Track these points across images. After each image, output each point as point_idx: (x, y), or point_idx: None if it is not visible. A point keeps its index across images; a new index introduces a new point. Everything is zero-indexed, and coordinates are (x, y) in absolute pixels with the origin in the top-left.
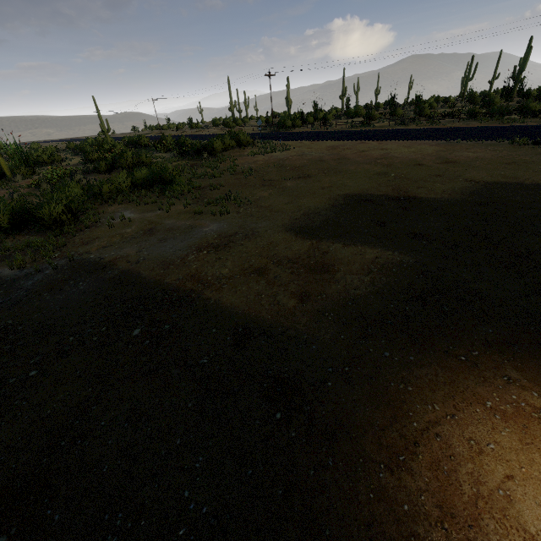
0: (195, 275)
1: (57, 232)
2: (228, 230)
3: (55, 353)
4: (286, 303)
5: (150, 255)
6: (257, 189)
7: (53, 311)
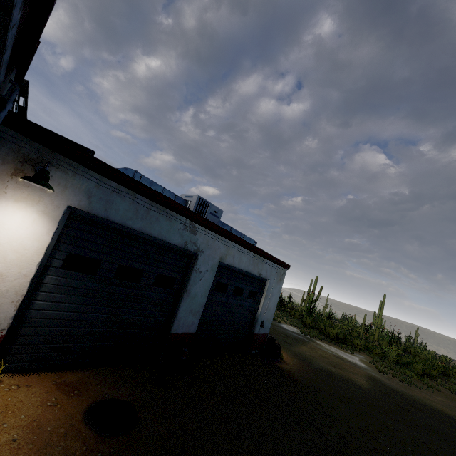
0: (314, 348)
1: (327, 339)
2: (360, 366)
3: (272, 327)
4: (306, 352)
5: (323, 347)
6: (448, 400)
7: (285, 331)
